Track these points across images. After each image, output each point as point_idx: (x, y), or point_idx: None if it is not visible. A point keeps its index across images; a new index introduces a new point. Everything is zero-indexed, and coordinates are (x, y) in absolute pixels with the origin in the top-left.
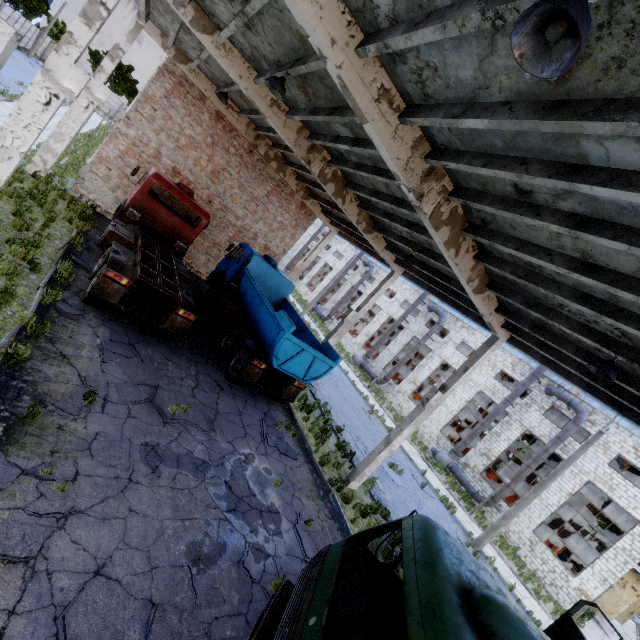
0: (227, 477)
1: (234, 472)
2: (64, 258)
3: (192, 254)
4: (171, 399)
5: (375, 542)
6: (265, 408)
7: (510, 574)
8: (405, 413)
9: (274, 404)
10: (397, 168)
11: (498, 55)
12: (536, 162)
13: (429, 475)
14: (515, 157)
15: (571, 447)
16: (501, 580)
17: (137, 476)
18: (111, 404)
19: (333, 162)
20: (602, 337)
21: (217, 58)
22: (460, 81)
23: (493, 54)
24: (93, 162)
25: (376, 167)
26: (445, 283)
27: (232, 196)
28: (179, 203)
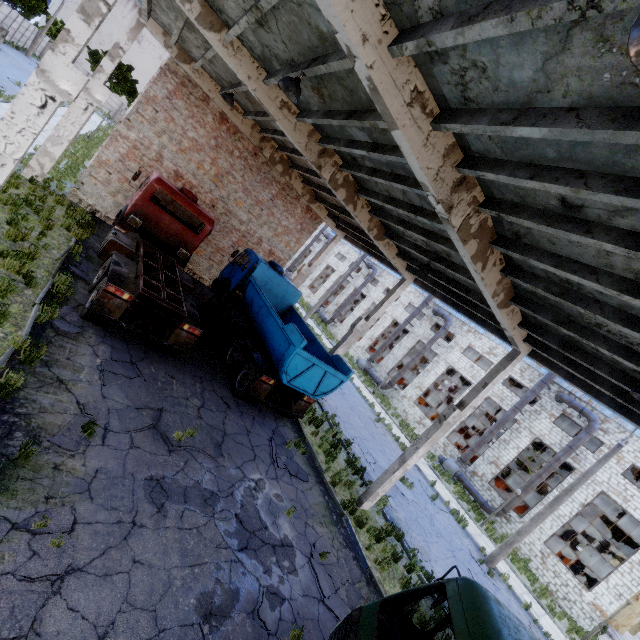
0: (237, 509)
1: (244, 502)
2: (62, 269)
3: (195, 260)
4: (176, 423)
5: (391, 569)
6: (273, 425)
7: (524, 590)
8: (411, 419)
9: (282, 419)
10: (427, 178)
11: (571, 53)
12: (597, 175)
13: (438, 485)
14: (569, 169)
15: (583, 456)
16: (516, 598)
17: (141, 518)
18: (112, 434)
19: (345, 167)
20: None
21: (224, 57)
22: (513, 83)
23: (564, 52)
24: (92, 166)
25: (394, 173)
26: (462, 294)
27: (236, 200)
28: (181, 208)
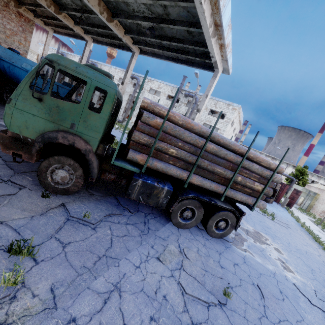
0: None
1: None
2: None
3: None
4: None
5: None
6: None
7: None
8: None
9: None
10: None
11: None
12: None
13: None
14: None
15: None
16: None
17: None
18: None
19: None
20: (148, 18)
21: None
22: None
23: None
24: None
25: None
26: (104, 30)
27: None
28: None
